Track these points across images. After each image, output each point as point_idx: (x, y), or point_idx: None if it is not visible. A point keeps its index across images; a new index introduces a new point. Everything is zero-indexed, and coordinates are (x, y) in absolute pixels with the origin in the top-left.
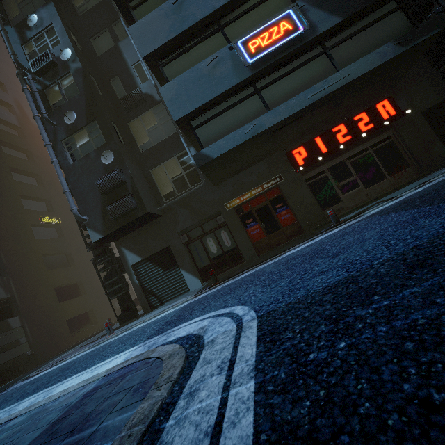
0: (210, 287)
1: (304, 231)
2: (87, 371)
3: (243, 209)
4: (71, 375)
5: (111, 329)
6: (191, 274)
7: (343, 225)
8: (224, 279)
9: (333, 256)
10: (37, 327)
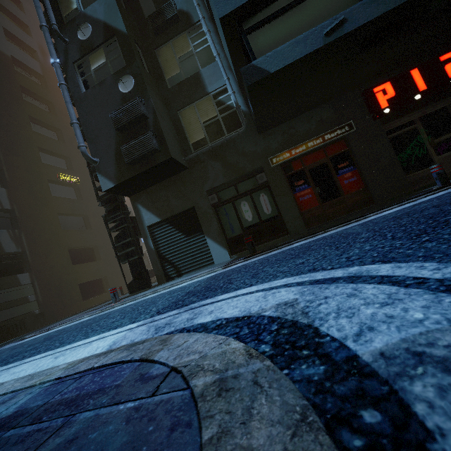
0: (245, 258)
1: (374, 202)
2: (55, 352)
3: (293, 167)
4: (38, 352)
5: (117, 296)
6: (218, 243)
7: None
8: (264, 250)
9: None
10: (47, 287)
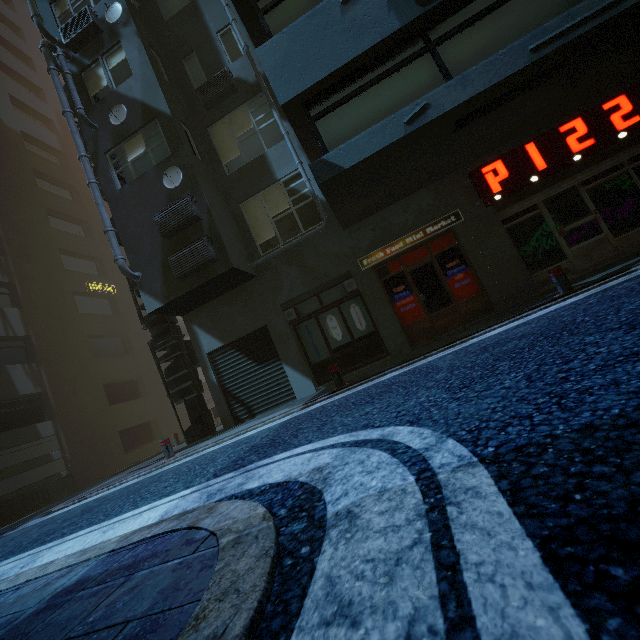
0: (330, 393)
1: (494, 310)
2: (102, 526)
3: (389, 269)
4: (81, 528)
5: (171, 449)
6: (299, 372)
7: (587, 292)
8: (354, 382)
9: (634, 327)
10: (77, 438)
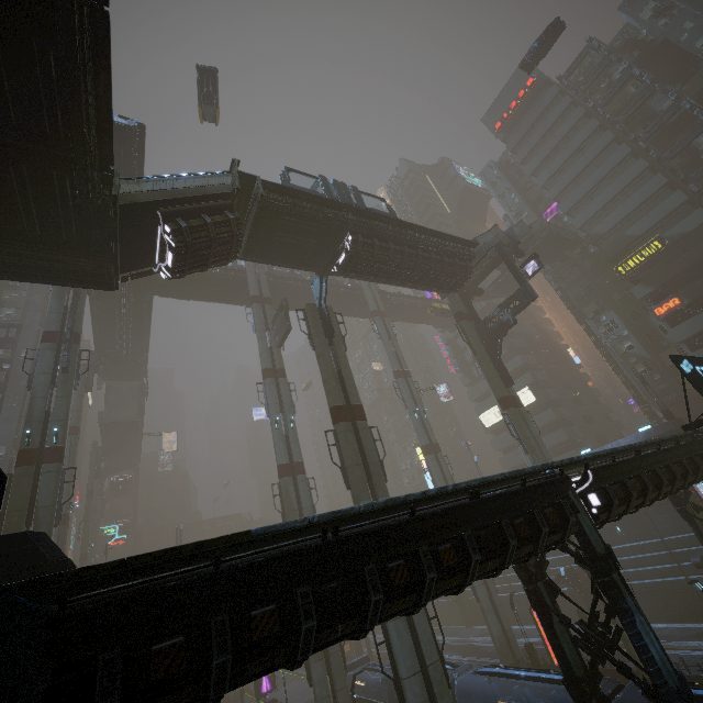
0: None
1: None
2: None
3: None
4: None
5: None
6: None
7: None
8: None
9: None
10: None
